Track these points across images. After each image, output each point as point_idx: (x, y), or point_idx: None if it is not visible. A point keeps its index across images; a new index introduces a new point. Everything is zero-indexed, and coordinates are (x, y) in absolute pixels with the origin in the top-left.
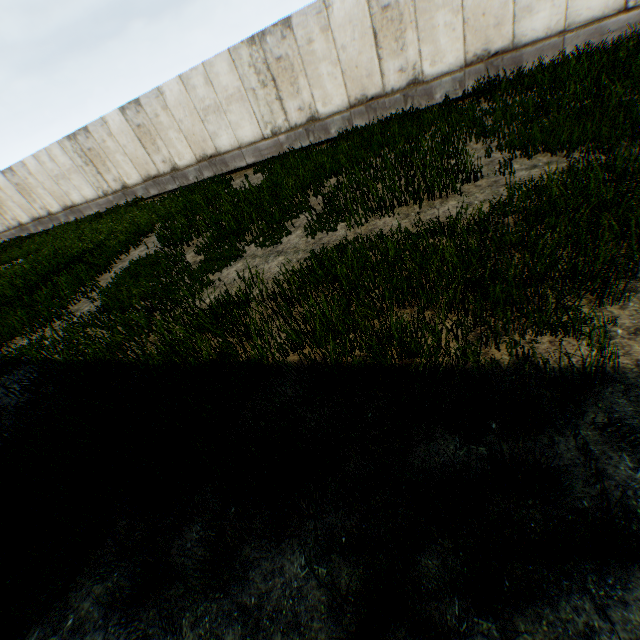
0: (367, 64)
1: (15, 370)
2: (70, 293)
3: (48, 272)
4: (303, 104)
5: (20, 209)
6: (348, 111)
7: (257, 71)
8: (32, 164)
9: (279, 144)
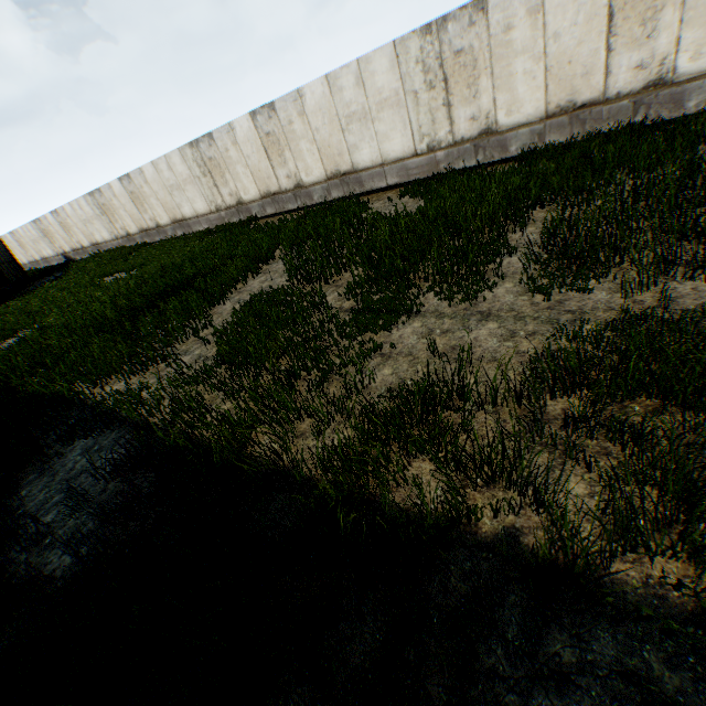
0: (587, 58)
1: (106, 427)
2: (178, 327)
3: (152, 294)
4: (479, 112)
5: (130, 218)
6: (542, 122)
7: (426, 69)
8: (149, 172)
9: (434, 162)
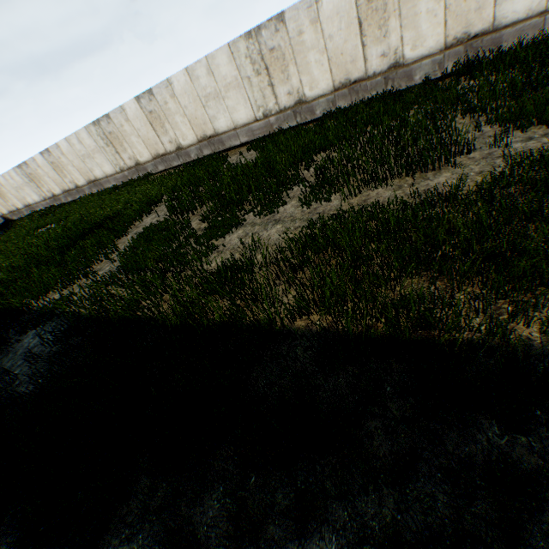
0: (352, 51)
1: (49, 321)
2: (94, 254)
3: (75, 236)
4: (292, 89)
5: (54, 183)
6: (332, 94)
7: (252, 61)
8: (64, 146)
9: (269, 125)
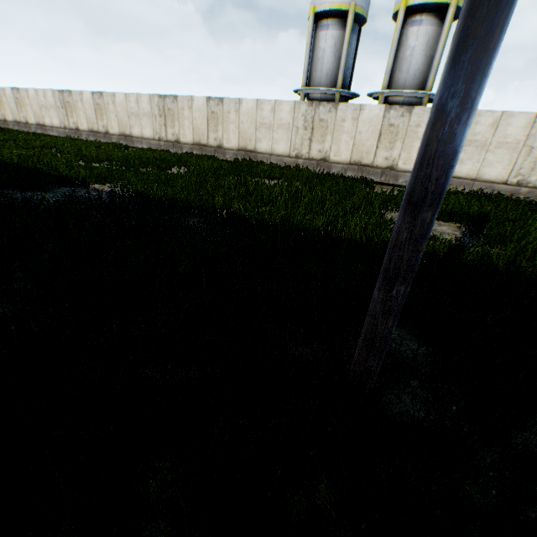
0: (203, 130)
1: None
2: None
3: None
4: (175, 133)
5: (11, 112)
6: (192, 145)
7: (159, 109)
8: (32, 93)
9: (160, 145)
